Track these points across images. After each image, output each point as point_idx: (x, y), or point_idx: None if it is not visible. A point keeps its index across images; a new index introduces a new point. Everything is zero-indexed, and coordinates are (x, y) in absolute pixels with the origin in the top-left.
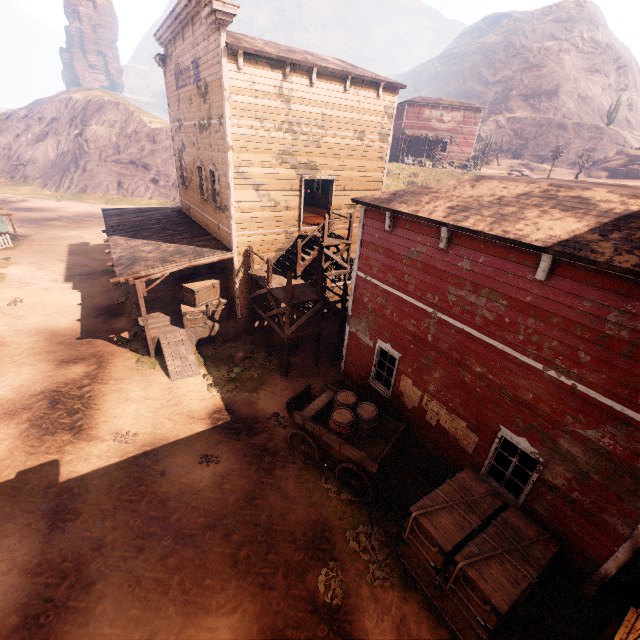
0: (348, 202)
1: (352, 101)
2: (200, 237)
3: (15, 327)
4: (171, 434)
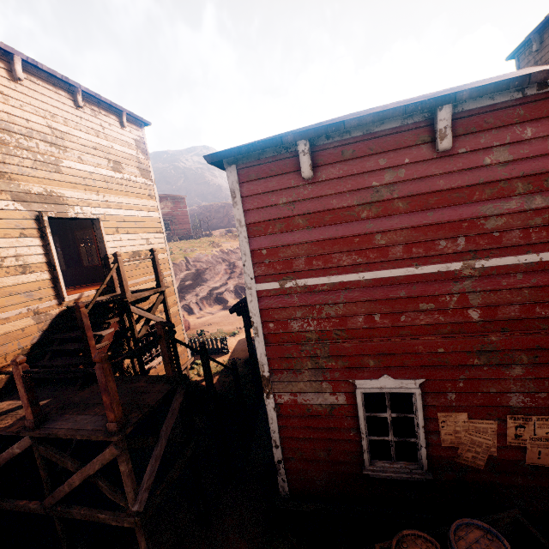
0: (128, 249)
1: (92, 123)
2: None
3: None
4: None
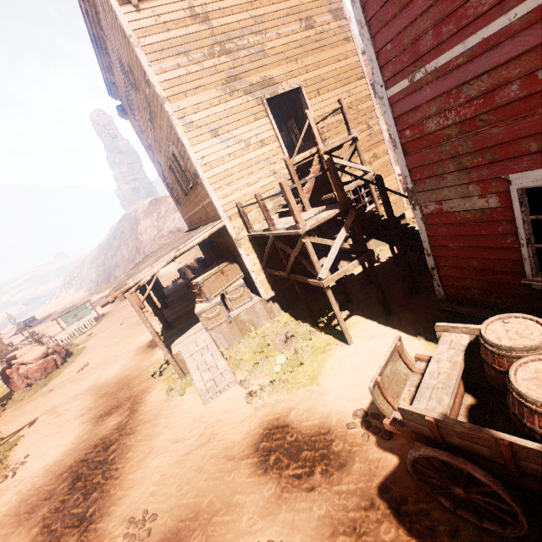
0: (331, 107)
1: None
2: (195, 231)
3: (74, 392)
4: (202, 502)
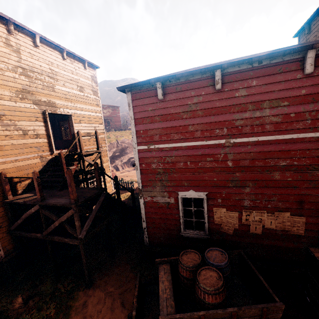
0: (85, 131)
1: (70, 67)
2: None
3: None
4: None
